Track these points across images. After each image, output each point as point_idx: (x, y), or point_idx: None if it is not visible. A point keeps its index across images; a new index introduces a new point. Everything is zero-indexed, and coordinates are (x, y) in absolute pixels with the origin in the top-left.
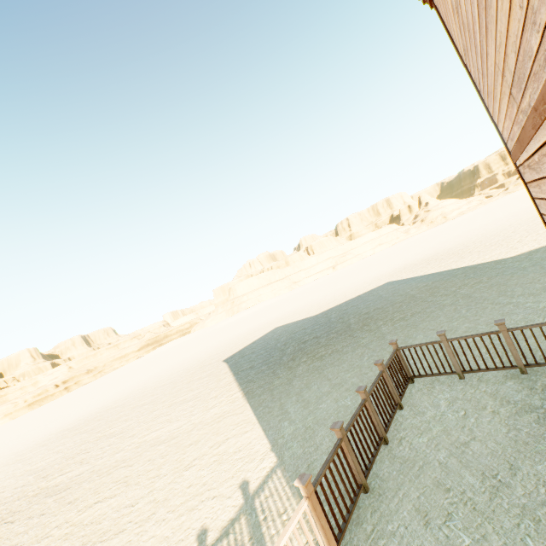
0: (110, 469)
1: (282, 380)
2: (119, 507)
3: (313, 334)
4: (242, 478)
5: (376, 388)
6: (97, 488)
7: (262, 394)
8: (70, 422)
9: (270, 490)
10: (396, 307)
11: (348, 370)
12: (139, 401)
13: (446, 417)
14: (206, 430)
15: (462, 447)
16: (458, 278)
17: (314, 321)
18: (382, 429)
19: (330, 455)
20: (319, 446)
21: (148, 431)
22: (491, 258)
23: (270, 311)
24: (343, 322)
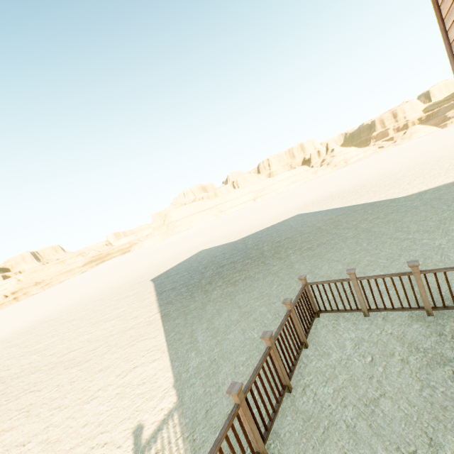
0: (20, 393)
1: (197, 304)
2: (10, 445)
3: (231, 259)
4: (138, 420)
5: (283, 330)
6: (0, 416)
7: (177, 318)
8: (7, 333)
9: (163, 441)
10: (304, 237)
11: (258, 298)
12: (70, 316)
13: (352, 363)
14: (119, 354)
15: (372, 405)
16: (358, 213)
17: (233, 246)
18: (286, 377)
19: (222, 432)
20: (221, 387)
21: (67, 350)
22: (386, 197)
23: (199, 235)
24: (257, 249)
